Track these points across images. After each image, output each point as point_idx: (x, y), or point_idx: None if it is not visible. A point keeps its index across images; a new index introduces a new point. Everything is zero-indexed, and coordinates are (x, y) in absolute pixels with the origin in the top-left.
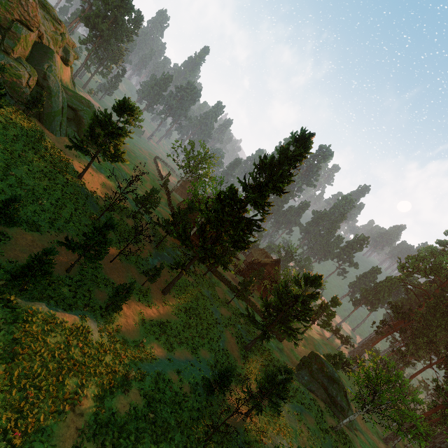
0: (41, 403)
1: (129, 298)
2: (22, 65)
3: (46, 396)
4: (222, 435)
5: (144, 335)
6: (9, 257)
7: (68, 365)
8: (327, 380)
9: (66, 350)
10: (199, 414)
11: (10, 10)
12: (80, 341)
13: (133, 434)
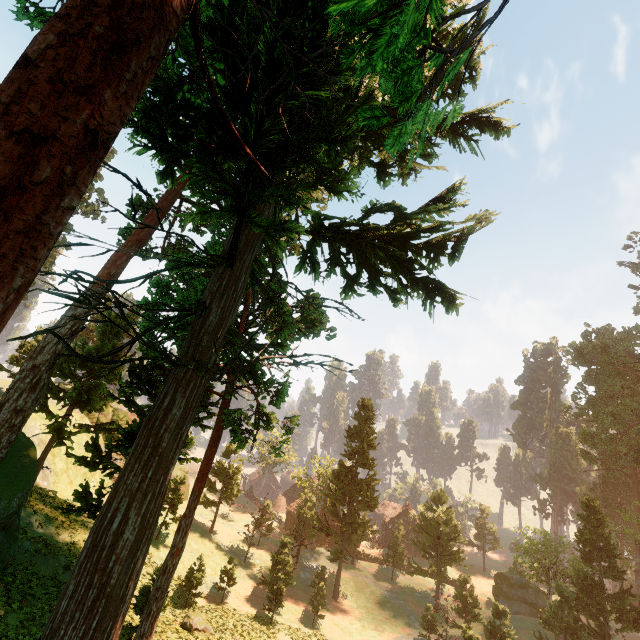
0: None
1: (326, 600)
2: None
3: None
4: None
5: (350, 636)
6: (242, 611)
7: None
8: (520, 591)
9: None
10: None
11: None
12: None
13: None
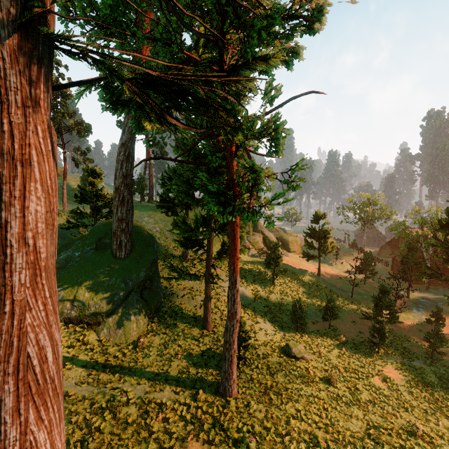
0: None
1: (445, 341)
2: (255, 235)
3: None
4: None
5: None
6: (349, 337)
7: None
8: None
9: (446, 385)
10: None
11: None
12: (446, 380)
13: None
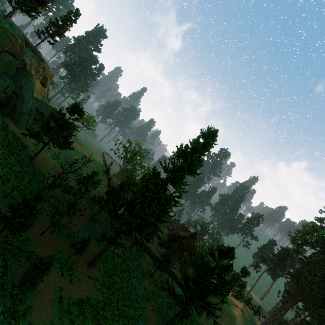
0: None
1: (46, 274)
2: (3, 79)
3: None
4: None
5: (57, 318)
6: None
7: None
8: None
9: None
10: None
11: (3, 45)
12: None
13: None
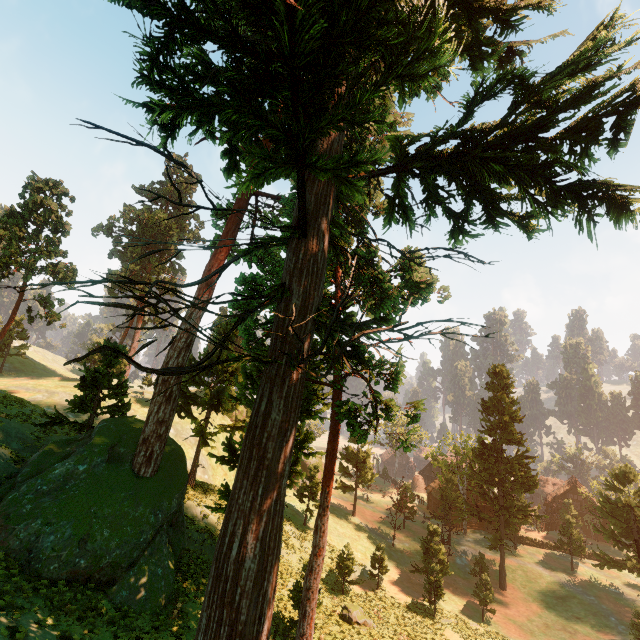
0: None
1: (493, 594)
2: None
3: None
4: None
5: (532, 635)
6: (401, 600)
7: None
8: None
9: None
10: None
11: None
12: None
13: None
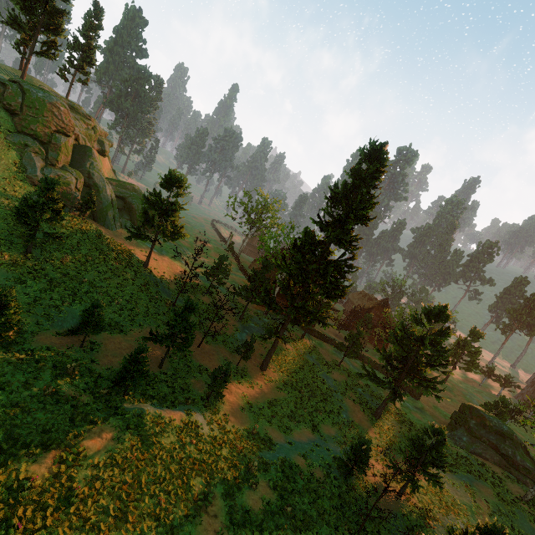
0: (174, 508)
1: (229, 382)
2: (67, 172)
3: (177, 500)
4: (377, 522)
5: (255, 420)
6: (104, 365)
7: (189, 465)
8: (494, 437)
9: (182, 449)
10: (342, 501)
11: (47, 125)
12: (192, 438)
13: (274, 532)
